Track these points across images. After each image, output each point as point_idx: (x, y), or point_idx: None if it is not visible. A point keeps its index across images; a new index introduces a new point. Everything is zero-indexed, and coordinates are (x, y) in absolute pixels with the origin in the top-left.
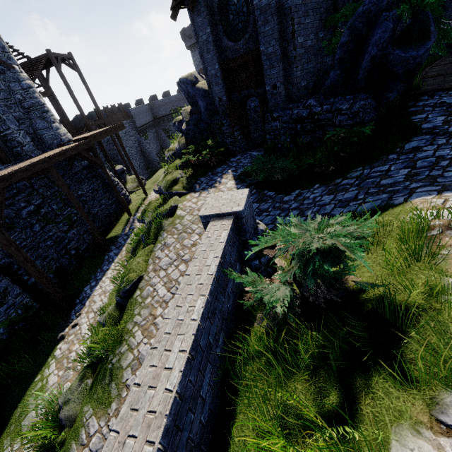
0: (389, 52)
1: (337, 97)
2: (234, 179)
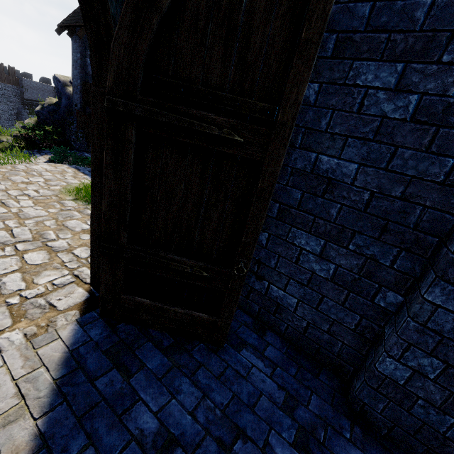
0: None
1: None
2: (49, 159)
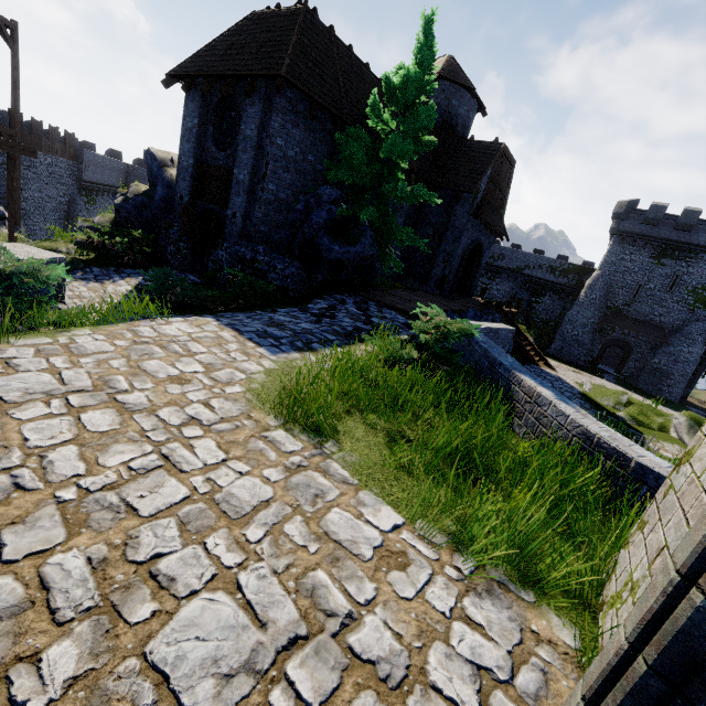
0: (320, 236)
1: (281, 255)
2: (136, 286)
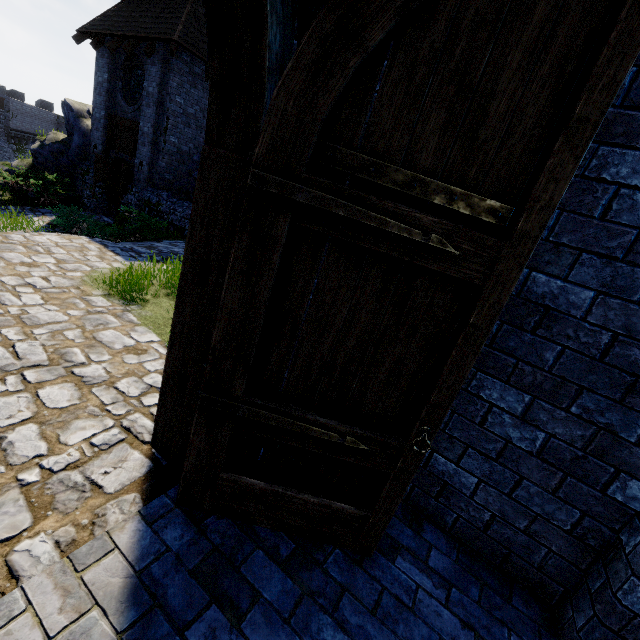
0: None
1: (180, 200)
2: (49, 223)
